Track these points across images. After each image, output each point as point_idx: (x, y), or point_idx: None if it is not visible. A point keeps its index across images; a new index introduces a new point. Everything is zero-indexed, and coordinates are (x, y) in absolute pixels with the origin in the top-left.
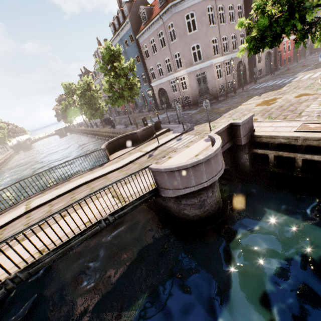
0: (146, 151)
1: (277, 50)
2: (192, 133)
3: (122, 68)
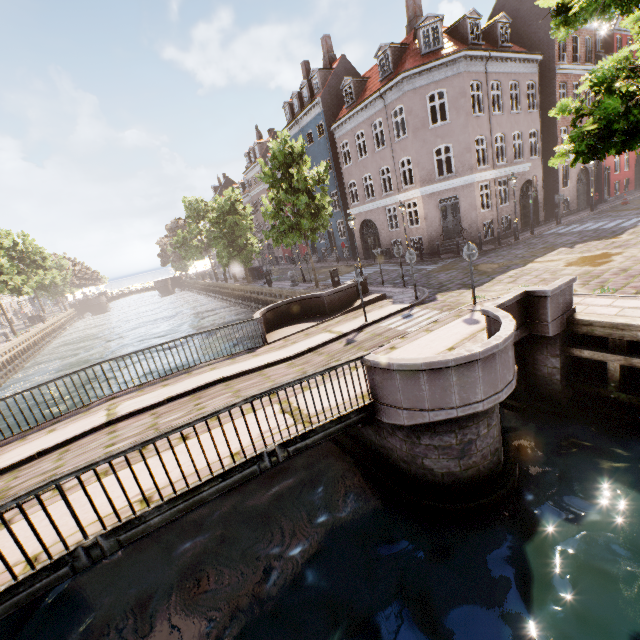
0: (340, 331)
1: (601, 166)
2: (435, 307)
3: (304, 178)
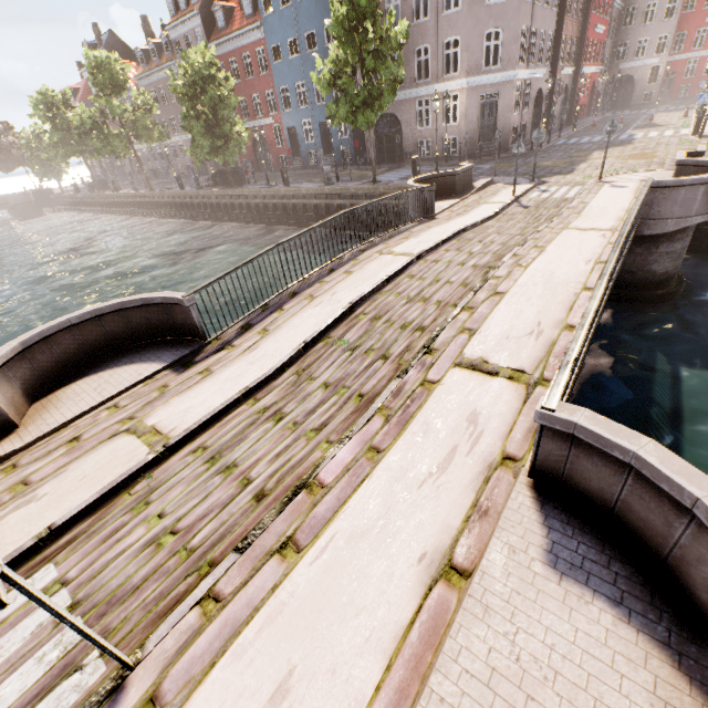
0: (502, 202)
1: (577, 87)
2: (558, 185)
3: (387, 37)
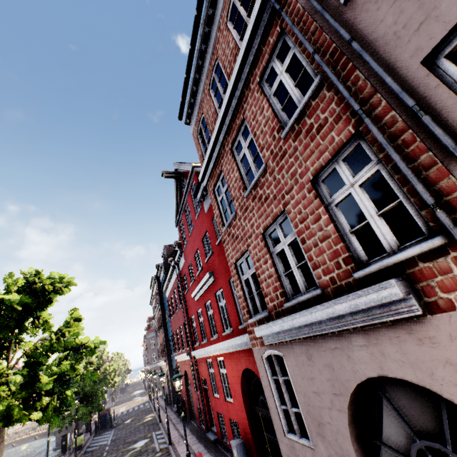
0: None
1: None
2: None
3: None
